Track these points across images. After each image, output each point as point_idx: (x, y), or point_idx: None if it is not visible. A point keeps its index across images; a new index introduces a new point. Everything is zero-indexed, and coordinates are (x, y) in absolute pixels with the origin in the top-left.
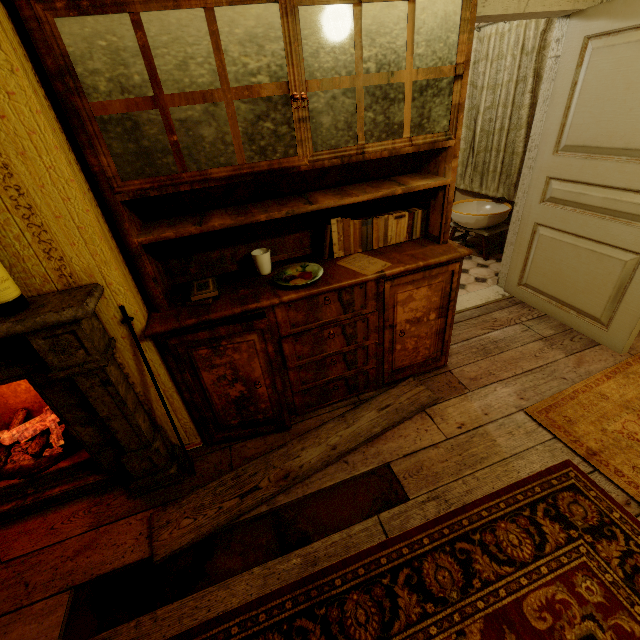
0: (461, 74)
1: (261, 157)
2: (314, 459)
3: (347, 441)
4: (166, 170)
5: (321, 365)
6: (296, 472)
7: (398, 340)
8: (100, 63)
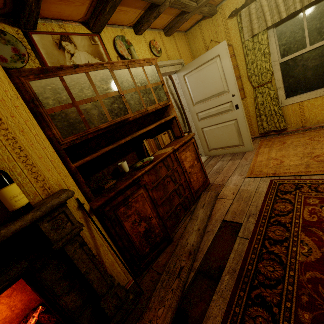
0: (163, 83)
1: (116, 117)
2: (195, 239)
3: (201, 224)
4: (82, 130)
5: (169, 200)
6: (192, 248)
7: (190, 177)
8: (49, 94)
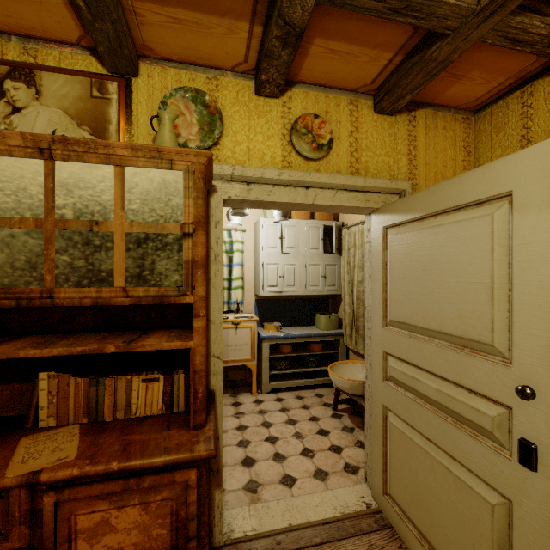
0: (191, 232)
1: None
2: None
3: None
4: None
5: None
6: None
7: None
8: None
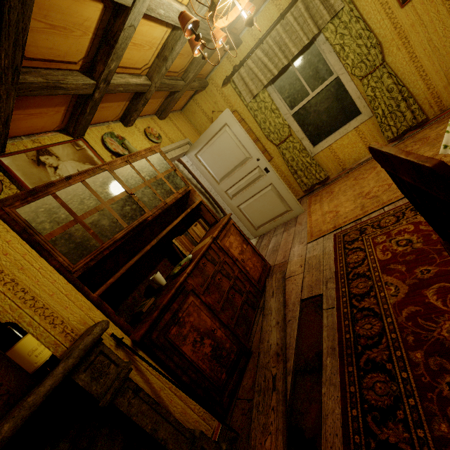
0: (175, 169)
1: (132, 220)
2: (277, 335)
3: (278, 315)
4: (94, 248)
5: (230, 301)
6: (279, 348)
7: (244, 265)
8: (43, 218)
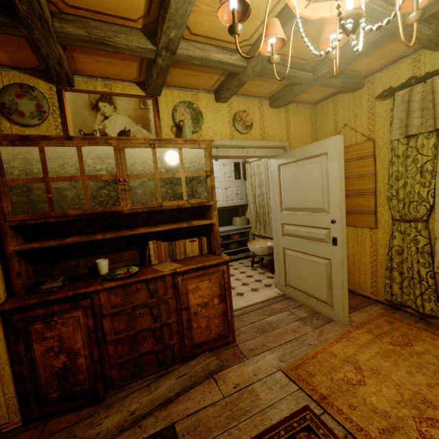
0: (210, 175)
1: (100, 206)
2: (112, 425)
3: (145, 406)
4: (42, 210)
5: (135, 340)
6: None
7: (194, 319)
8: (18, 164)
